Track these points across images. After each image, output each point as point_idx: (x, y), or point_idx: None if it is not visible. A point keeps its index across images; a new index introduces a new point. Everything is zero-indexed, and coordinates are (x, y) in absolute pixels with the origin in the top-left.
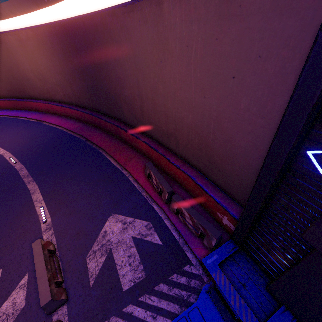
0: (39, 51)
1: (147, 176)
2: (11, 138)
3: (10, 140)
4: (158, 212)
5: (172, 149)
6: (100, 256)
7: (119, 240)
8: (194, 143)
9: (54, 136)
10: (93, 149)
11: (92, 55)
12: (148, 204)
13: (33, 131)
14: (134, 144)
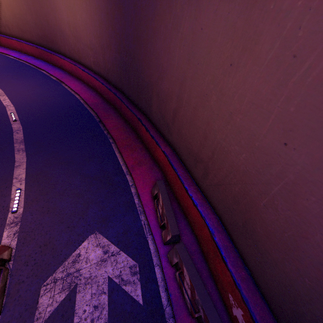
0: (82, 3)
1: (153, 196)
2: (23, 90)
3: (21, 91)
4: (152, 251)
5: (195, 177)
6: (60, 291)
7: (91, 276)
8: (232, 190)
9: (67, 104)
10: (104, 135)
11: (139, 26)
12: (143, 235)
13: (49, 90)
14: (151, 147)
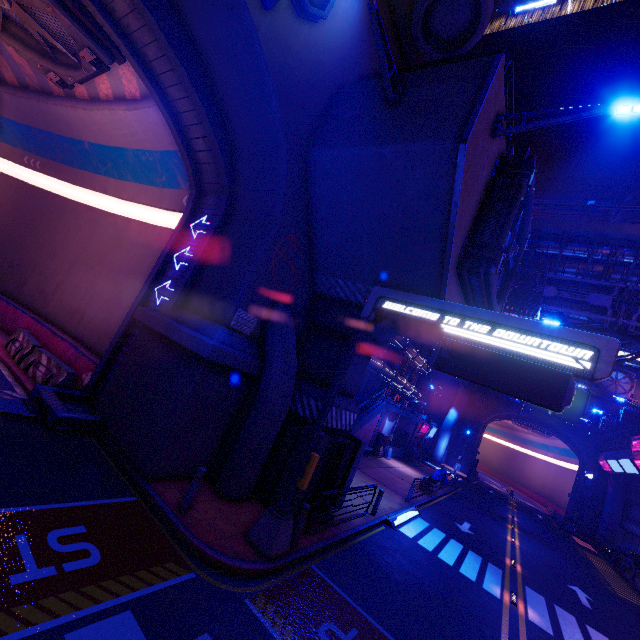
0: None
1: (6, 344)
2: None
3: None
4: None
5: (69, 329)
6: None
7: None
8: (101, 317)
9: None
10: None
11: (38, 221)
12: None
13: None
14: (9, 321)
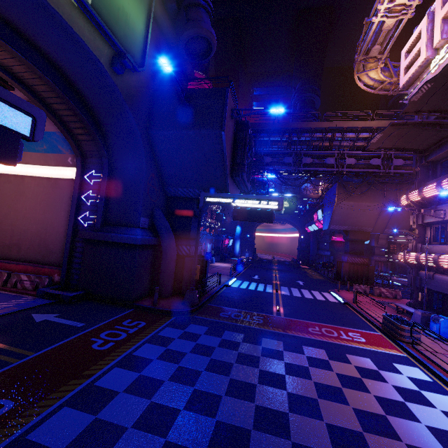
0: None
1: None
2: None
3: None
4: None
5: (13, 257)
6: None
7: None
8: (36, 243)
9: None
10: None
11: None
12: None
13: None
14: None
